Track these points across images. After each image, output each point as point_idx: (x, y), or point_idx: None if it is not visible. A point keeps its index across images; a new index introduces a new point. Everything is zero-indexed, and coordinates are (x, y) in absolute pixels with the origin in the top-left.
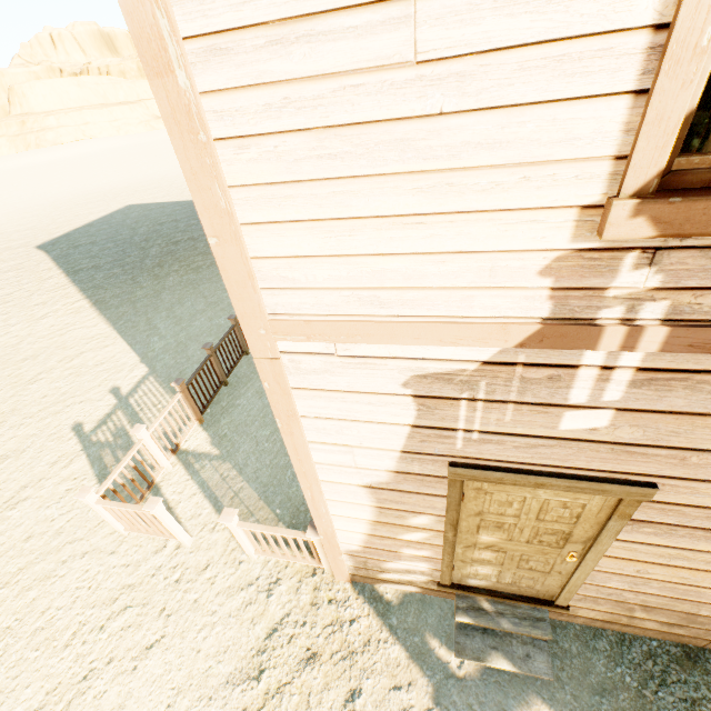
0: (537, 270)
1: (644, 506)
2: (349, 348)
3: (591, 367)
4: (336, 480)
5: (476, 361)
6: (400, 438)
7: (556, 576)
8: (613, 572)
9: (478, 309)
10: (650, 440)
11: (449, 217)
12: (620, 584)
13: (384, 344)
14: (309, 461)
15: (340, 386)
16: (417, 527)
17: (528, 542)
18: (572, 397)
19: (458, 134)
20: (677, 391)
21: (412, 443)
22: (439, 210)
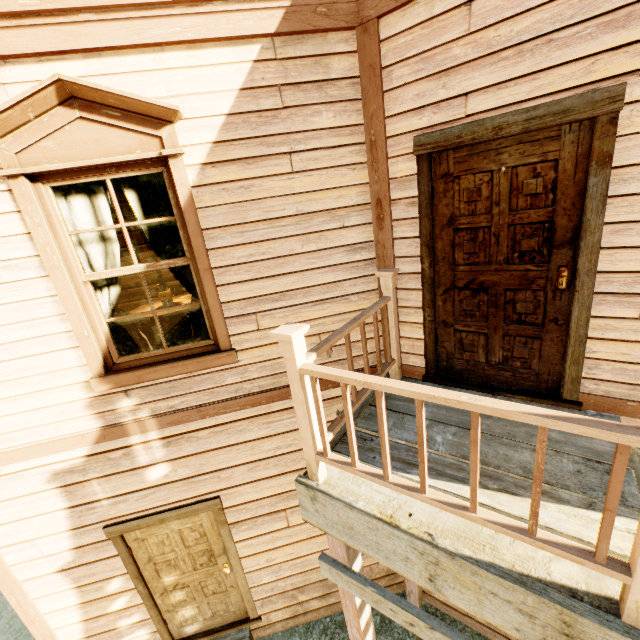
0: (83, 408)
1: (229, 511)
2: (3, 469)
3: (140, 443)
4: (33, 575)
5: (82, 456)
6: (64, 519)
7: (233, 590)
8: (258, 569)
9: (66, 430)
10: (196, 472)
11: (29, 395)
12: (270, 577)
13: (25, 461)
14: (3, 566)
15: (6, 496)
16: (116, 592)
17: (195, 569)
18: (143, 461)
19: (16, 366)
20: (185, 444)
21: (75, 521)
22: (22, 393)
